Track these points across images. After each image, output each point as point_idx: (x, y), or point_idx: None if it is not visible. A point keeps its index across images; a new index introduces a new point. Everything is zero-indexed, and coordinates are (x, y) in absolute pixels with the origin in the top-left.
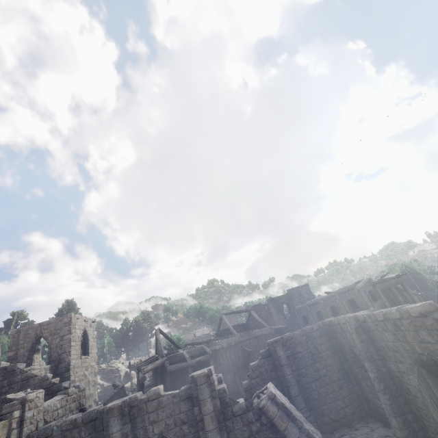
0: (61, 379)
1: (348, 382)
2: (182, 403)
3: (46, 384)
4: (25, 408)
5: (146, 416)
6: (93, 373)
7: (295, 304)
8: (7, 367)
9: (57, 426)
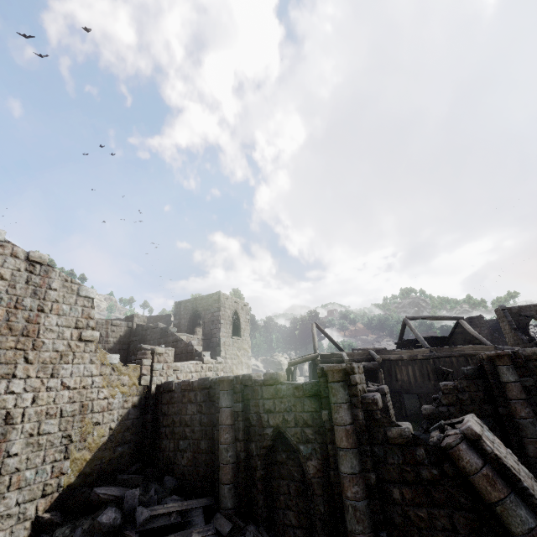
0: (213, 352)
1: None
2: (306, 400)
3: (190, 349)
4: (154, 360)
5: (260, 401)
6: (246, 356)
7: None
8: (163, 328)
9: (178, 384)
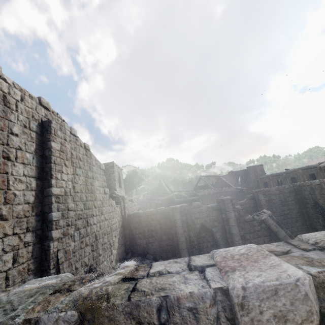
0: None
1: (302, 219)
2: (214, 211)
3: None
4: (124, 202)
5: (192, 215)
6: None
7: (251, 177)
8: None
9: (143, 213)
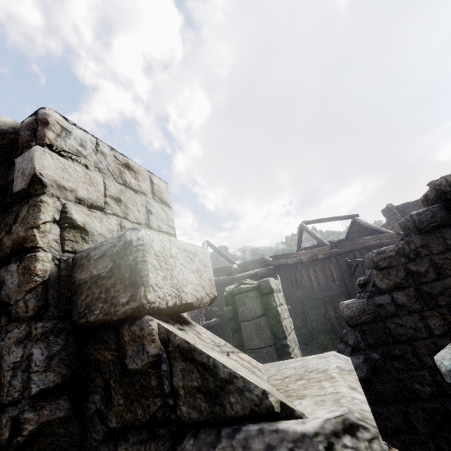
0: None
1: None
2: None
3: None
4: None
5: None
6: None
7: None
8: None
9: None
